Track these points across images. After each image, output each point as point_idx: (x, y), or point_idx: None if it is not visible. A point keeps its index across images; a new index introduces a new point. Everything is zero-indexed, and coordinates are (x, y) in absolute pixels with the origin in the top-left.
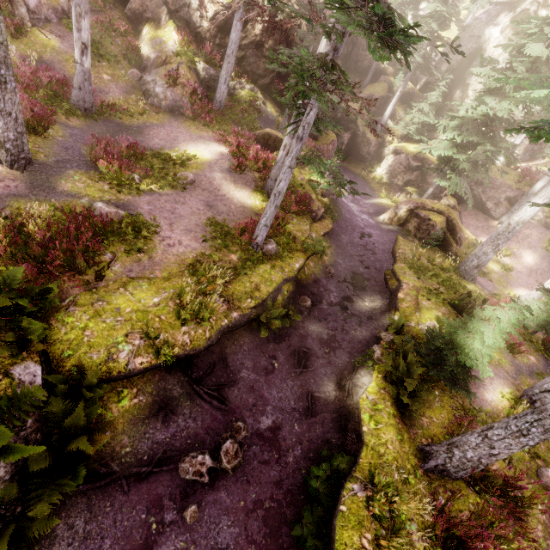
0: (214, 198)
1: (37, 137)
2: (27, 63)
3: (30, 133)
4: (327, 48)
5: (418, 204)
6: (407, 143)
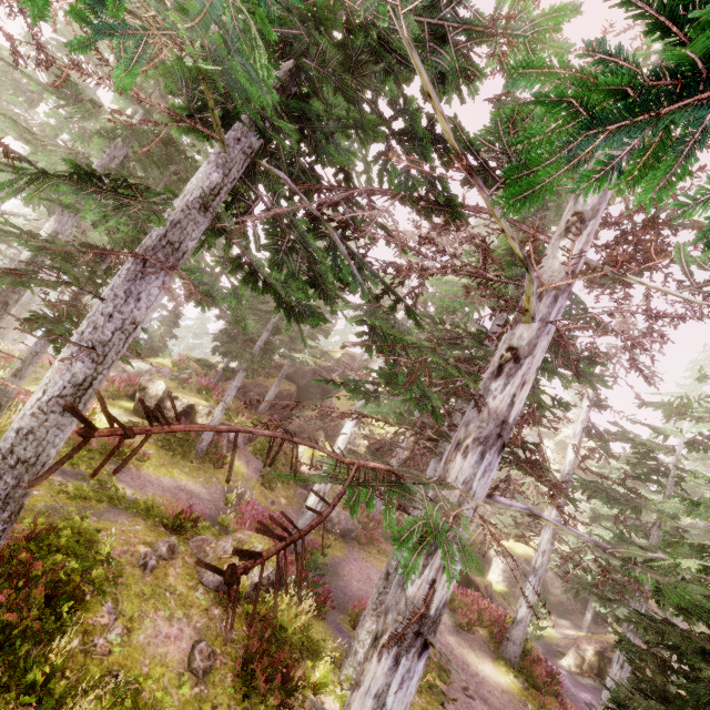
0: (473, 681)
1: (320, 621)
2: (255, 505)
3: (313, 616)
4: (557, 518)
5: (604, 643)
6: (510, 543)
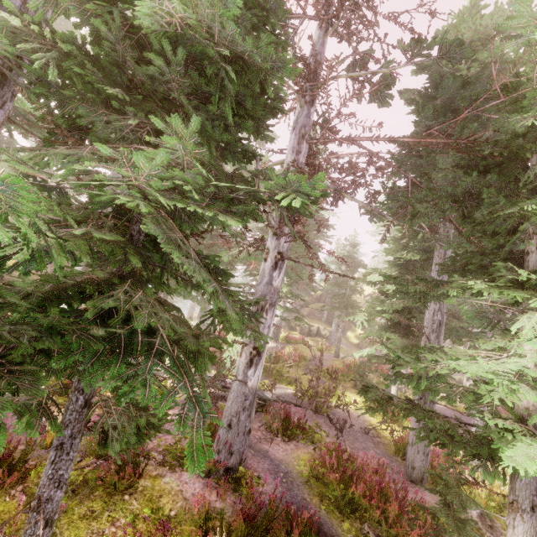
0: None
1: None
2: None
3: None
4: None
5: None
6: None
